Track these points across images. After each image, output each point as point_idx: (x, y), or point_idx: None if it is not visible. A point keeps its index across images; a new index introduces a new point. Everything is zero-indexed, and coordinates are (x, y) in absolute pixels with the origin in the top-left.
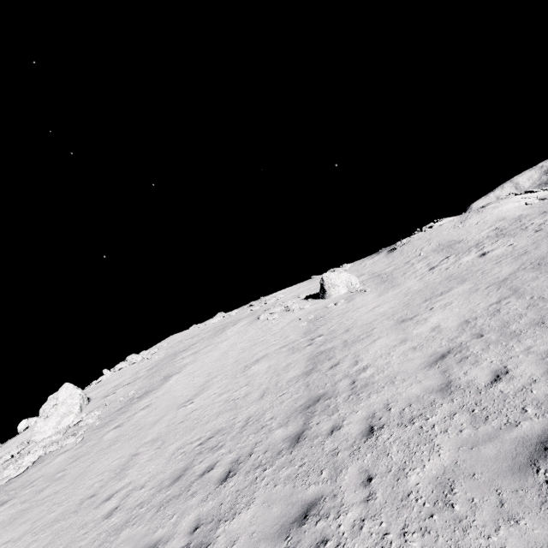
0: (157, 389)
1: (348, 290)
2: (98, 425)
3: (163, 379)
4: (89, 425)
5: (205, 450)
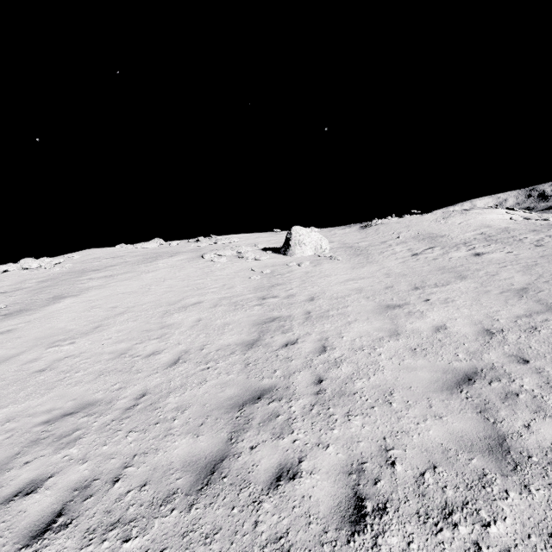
0: (37, 310)
1: (314, 253)
2: None
3: (51, 299)
4: None
5: (46, 438)
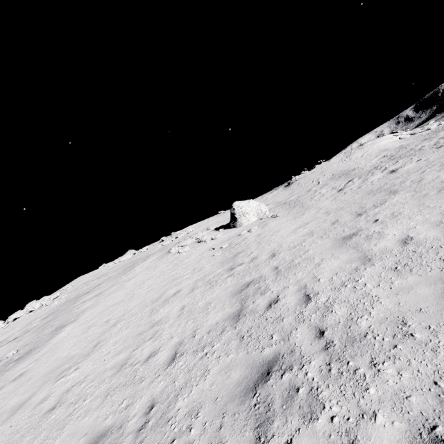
0: (43, 346)
1: (258, 218)
2: None
3: (53, 331)
4: None
5: None
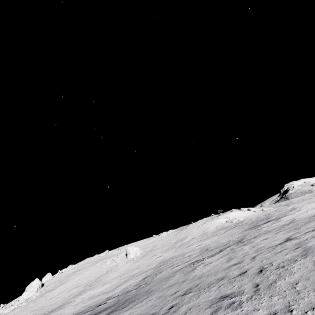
0: (55, 289)
1: (135, 256)
2: (34, 299)
3: (61, 284)
4: (32, 299)
5: None
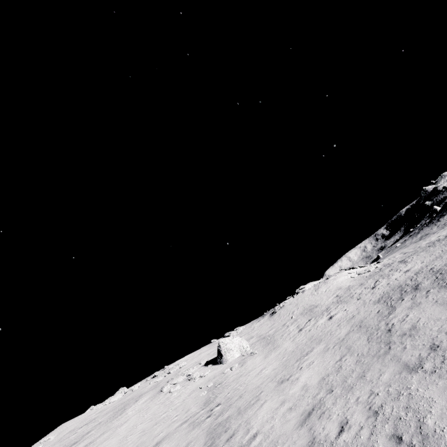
0: None
1: (241, 354)
2: None
3: None
4: None
5: None
